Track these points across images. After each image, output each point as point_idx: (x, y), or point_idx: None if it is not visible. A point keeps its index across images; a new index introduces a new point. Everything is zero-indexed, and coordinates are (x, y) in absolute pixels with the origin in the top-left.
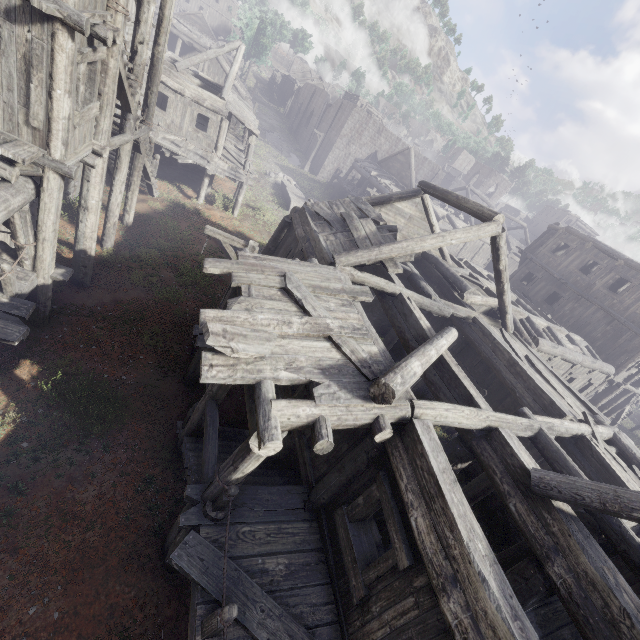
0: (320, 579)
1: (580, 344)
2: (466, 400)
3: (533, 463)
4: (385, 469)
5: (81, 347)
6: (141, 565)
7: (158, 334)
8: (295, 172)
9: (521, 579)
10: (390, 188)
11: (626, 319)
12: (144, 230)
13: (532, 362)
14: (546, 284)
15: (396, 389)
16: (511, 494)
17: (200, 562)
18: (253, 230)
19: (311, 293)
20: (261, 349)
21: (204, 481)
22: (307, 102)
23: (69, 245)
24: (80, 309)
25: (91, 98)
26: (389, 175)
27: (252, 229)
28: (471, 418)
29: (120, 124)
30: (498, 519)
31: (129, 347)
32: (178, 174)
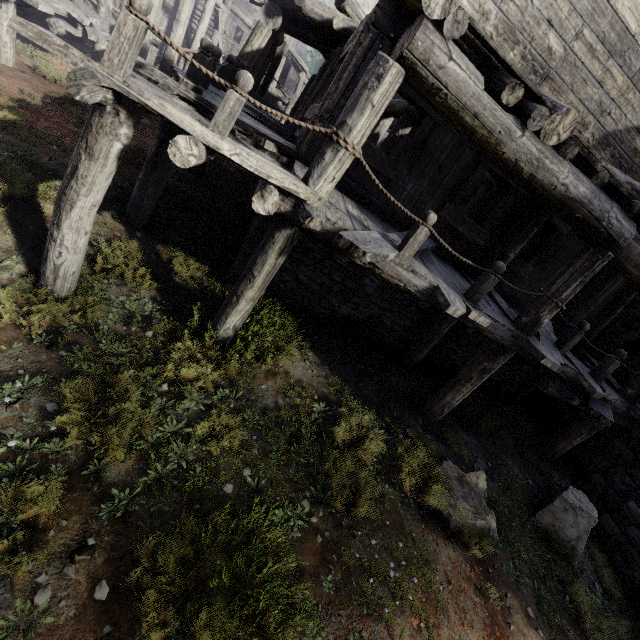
0: None
1: None
2: None
3: None
4: None
5: None
6: None
7: None
8: None
9: None
10: None
11: None
12: None
13: None
14: None
15: None
16: None
17: None
18: None
19: None
20: None
21: None
22: None
23: None
24: None
25: None
26: None
27: None
28: None
29: None
30: None
31: None
32: None
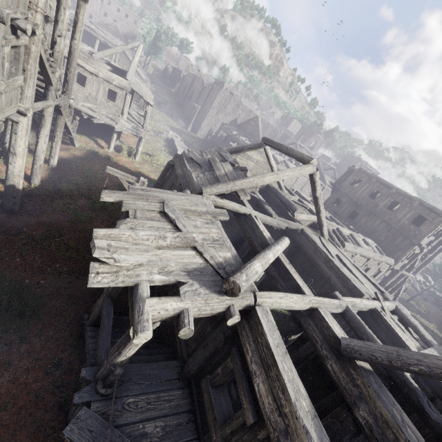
0: (189, 436)
1: (372, 245)
2: (295, 289)
3: (342, 333)
4: (237, 345)
5: (7, 259)
6: (46, 436)
7: (72, 247)
8: (181, 131)
9: (338, 421)
10: (245, 142)
11: (399, 227)
12: (66, 170)
13: (341, 259)
14: (349, 205)
15: (241, 285)
16: (328, 357)
17: (89, 433)
18: (149, 170)
19: (183, 215)
20: (140, 258)
21: (98, 363)
22: (189, 85)
23: (3, 181)
24: (9, 230)
25: (16, 72)
26: (245, 134)
27: (149, 170)
28: (298, 302)
29: (44, 93)
30: (324, 371)
31: (48, 258)
32: (94, 131)
